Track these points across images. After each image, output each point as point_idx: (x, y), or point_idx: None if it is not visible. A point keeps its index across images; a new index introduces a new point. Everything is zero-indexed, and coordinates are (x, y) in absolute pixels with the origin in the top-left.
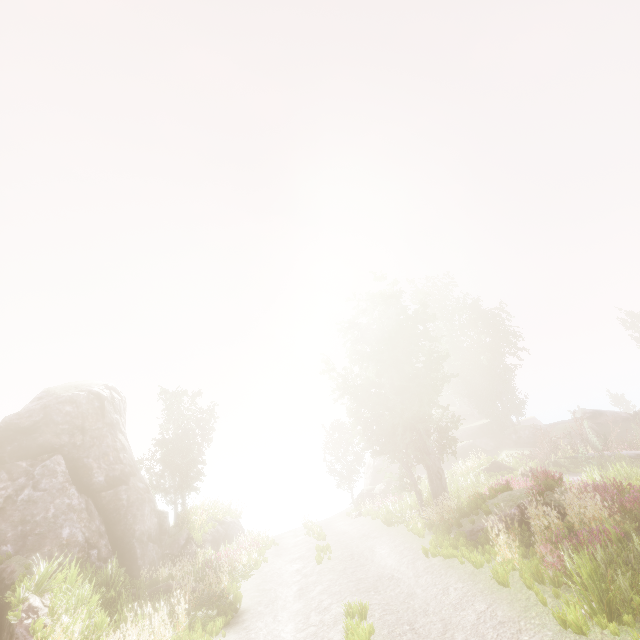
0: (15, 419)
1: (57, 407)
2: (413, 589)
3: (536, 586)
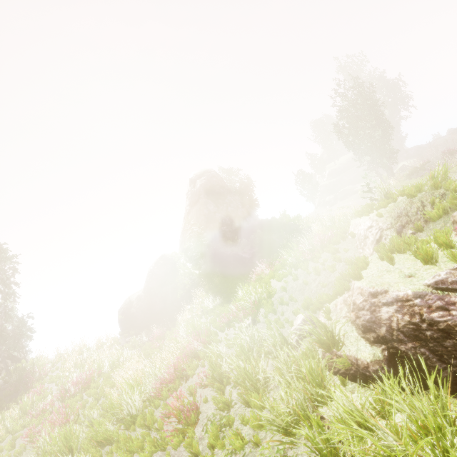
0: (204, 186)
1: (211, 179)
2: None
3: None
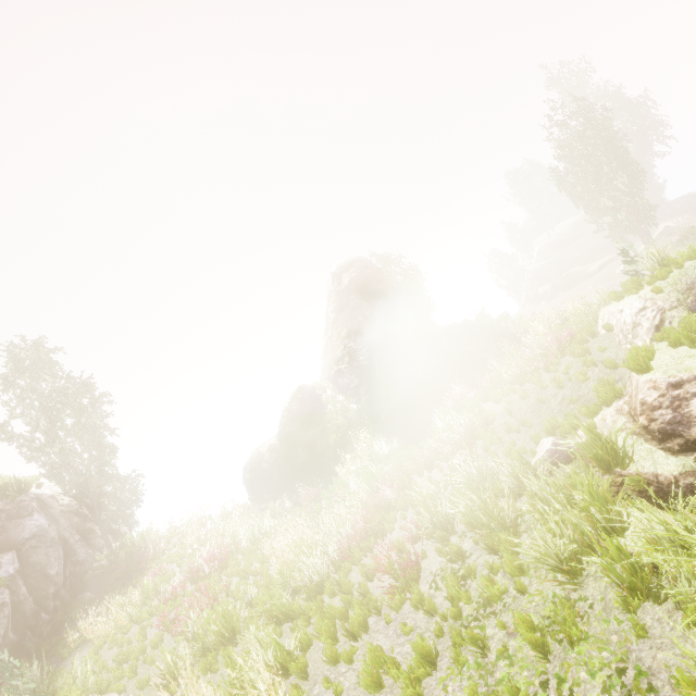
0: (355, 281)
1: (364, 271)
2: None
3: None
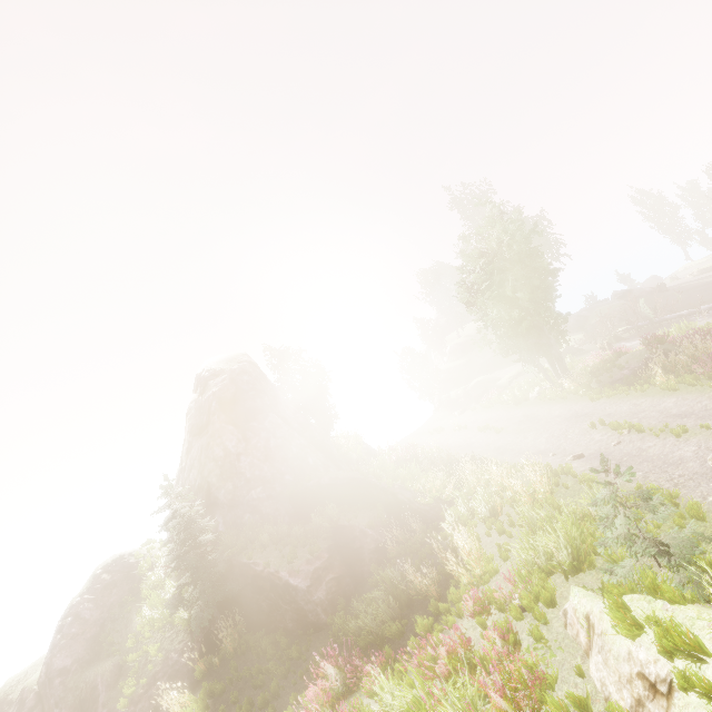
0: (221, 394)
1: (238, 379)
2: (605, 414)
3: (700, 382)
